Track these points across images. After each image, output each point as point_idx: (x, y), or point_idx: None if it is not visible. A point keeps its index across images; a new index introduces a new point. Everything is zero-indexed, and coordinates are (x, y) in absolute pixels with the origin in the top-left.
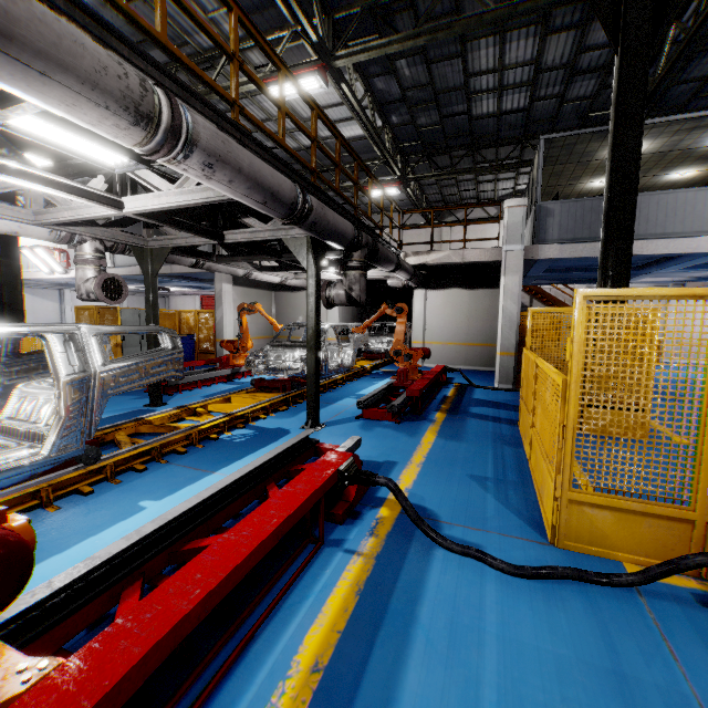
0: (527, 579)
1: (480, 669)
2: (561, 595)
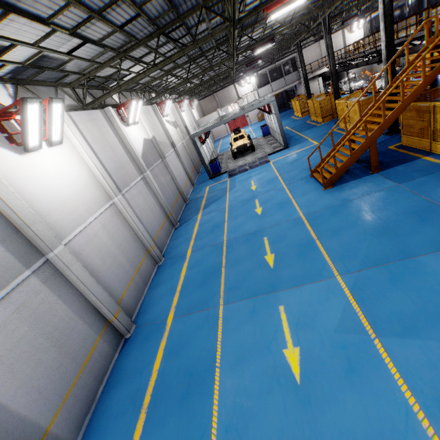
0: None
1: None
2: None
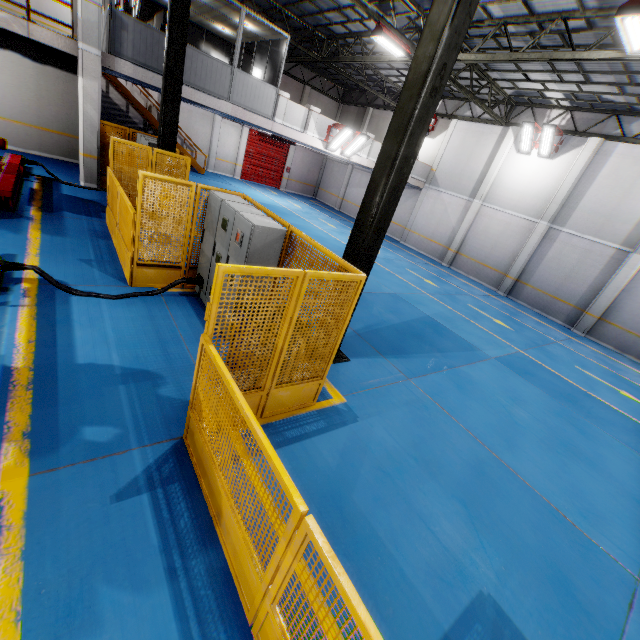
0: (120, 299)
1: (105, 326)
2: (134, 302)
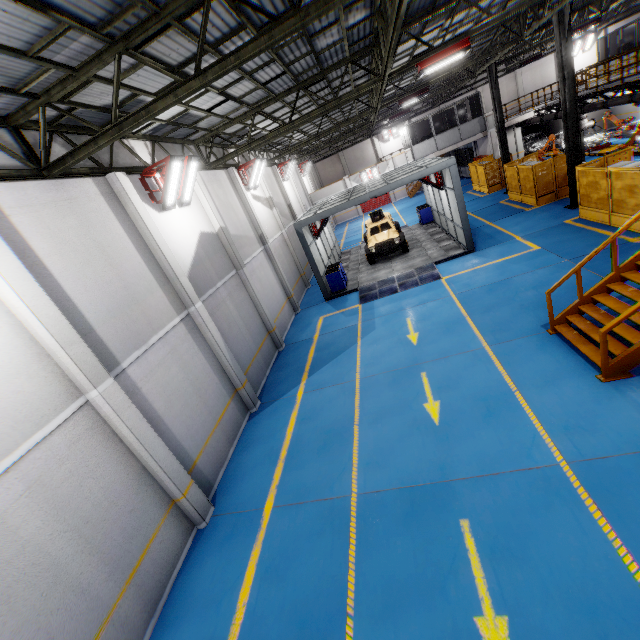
0: None
1: None
2: None
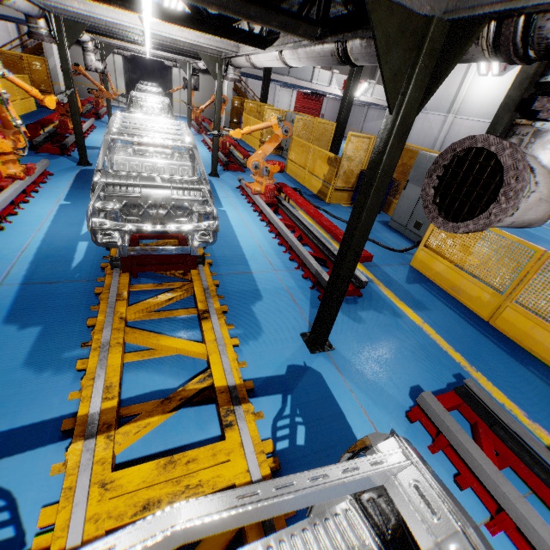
0: None
1: None
2: None
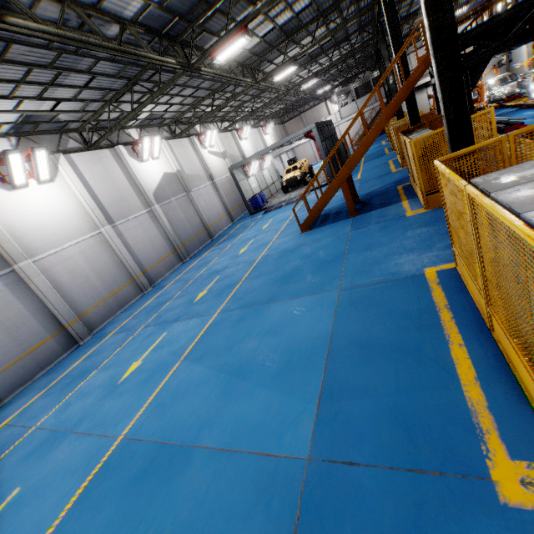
0: None
1: None
2: None
